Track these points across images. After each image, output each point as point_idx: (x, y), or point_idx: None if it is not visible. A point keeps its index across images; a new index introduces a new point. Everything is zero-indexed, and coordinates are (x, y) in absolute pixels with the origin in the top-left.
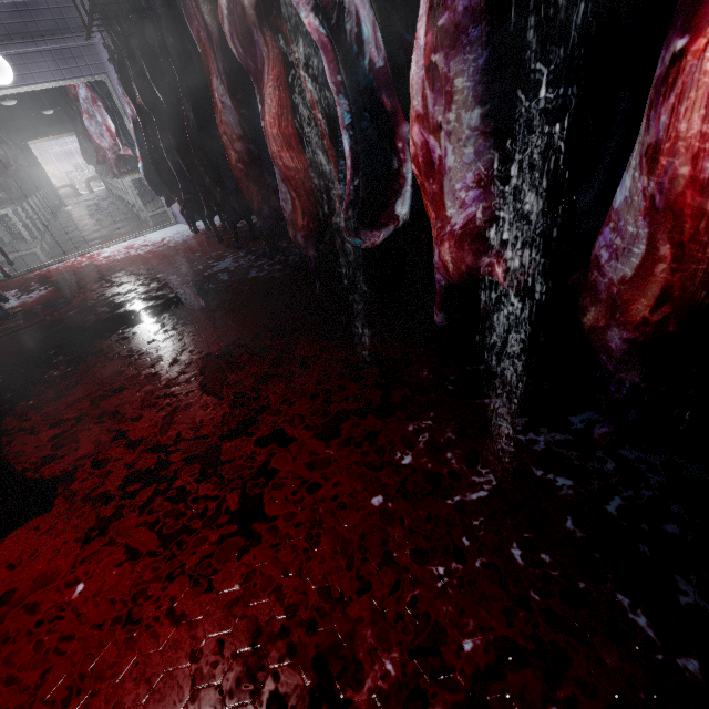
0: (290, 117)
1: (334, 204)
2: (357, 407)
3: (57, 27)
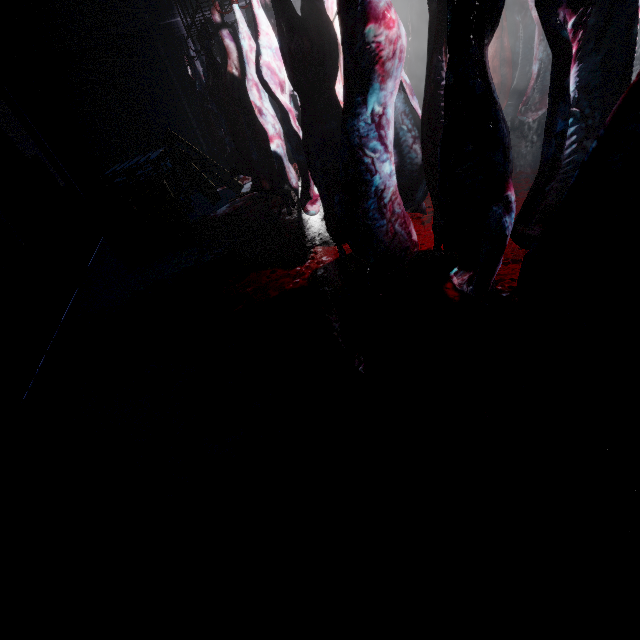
0: (498, 57)
1: (502, 104)
2: (523, 189)
3: (295, 6)
